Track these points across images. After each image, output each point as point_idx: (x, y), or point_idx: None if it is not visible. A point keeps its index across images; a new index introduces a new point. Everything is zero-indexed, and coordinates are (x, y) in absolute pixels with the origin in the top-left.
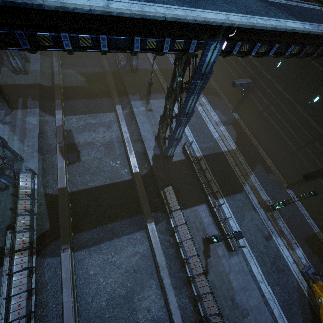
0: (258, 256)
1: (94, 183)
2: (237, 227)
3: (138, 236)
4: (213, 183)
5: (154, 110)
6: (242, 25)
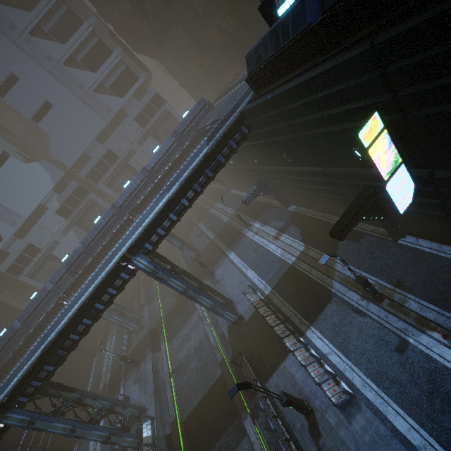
0: (397, 394)
1: (197, 399)
2: (343, 361)
3: (245, 446)
4: (292, 315)
5: (219, 279)
6: (125, 250)
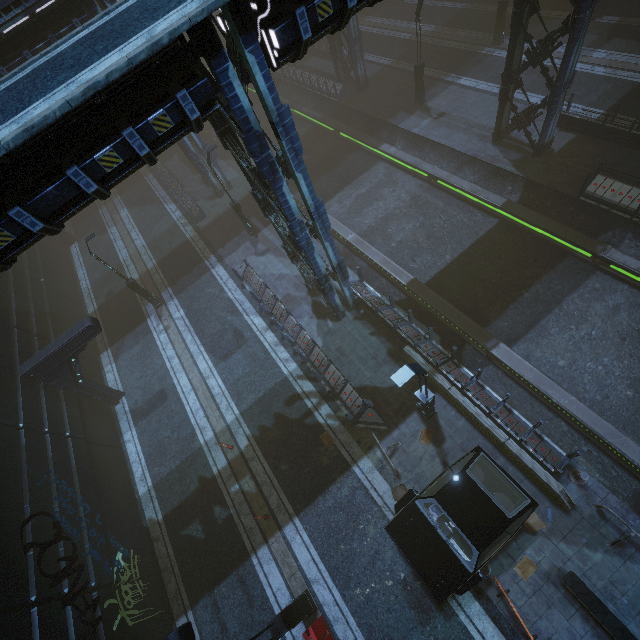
0: None
1: (445, 259)
2: None
3: (594, 286)
4: None
5: (447, 111)
6: None
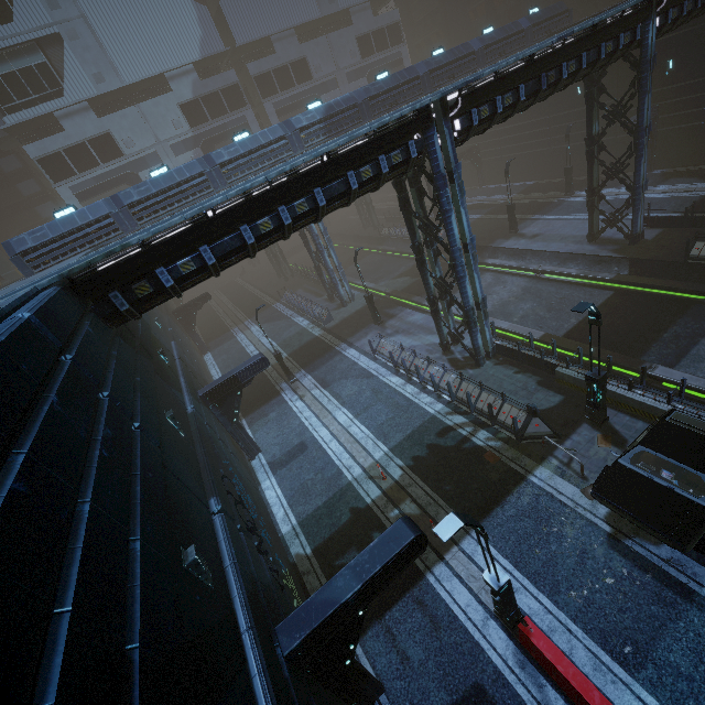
0: None
1: (571, 322)
2: None
3: None
4: None
5: (539, 233)
6: None
